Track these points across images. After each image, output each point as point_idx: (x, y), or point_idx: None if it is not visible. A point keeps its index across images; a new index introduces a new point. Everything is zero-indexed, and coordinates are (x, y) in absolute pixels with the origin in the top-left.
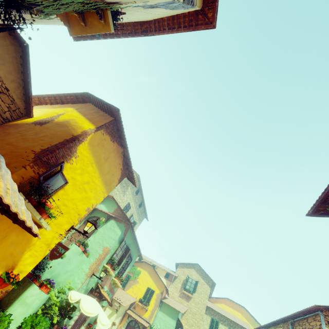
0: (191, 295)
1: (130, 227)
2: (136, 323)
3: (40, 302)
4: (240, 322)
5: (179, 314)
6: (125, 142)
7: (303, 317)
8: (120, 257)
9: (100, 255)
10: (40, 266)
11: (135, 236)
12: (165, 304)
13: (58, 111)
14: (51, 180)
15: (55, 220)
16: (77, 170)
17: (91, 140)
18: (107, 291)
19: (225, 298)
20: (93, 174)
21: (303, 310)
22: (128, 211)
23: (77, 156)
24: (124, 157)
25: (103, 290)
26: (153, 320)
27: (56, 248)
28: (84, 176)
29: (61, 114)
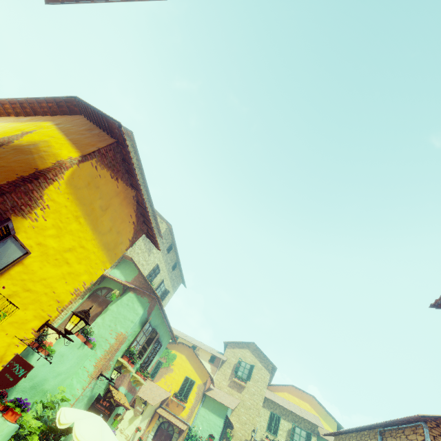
0: (244, 384)
1: (157, 303)
2: (170, 425)
3: (3, 437)
4: (307, 415)
5: (228, 410)
6: (136, 181)
7: (397, 427)
8: (143, 344)
9: (111, 345)
10: None
11: (165, 315)
12: (209, 398)
13: (25, 127)
14: None
15: (9, 317)
16: (47, 230)
17: (73, 178)
18: (124, 393)
19: (289, 385)
20: (81, 234)
21: (399, 419)
22: (156, 275)
23: (45, 206)
24: (138, 204)
25: (118, 392)
26: (194, 419)
27: (11, 366)
28: (62, 238)
29: (29, 132)
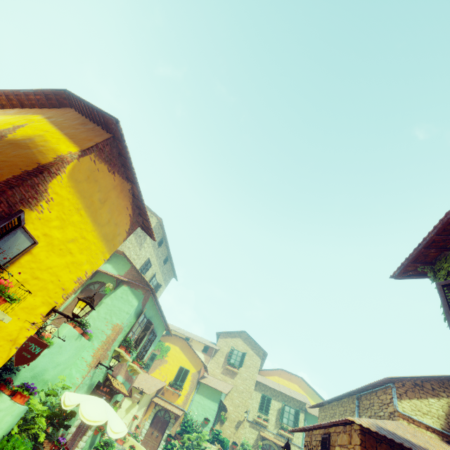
0: (237, 371)
1: (152, 295)
2: (166, 412)
3: (14, 417)
4: (296, 395)
5: (221, 395)
6: (132, 174)
7: (371, 390)
8: (139, 335)
9: (108, 336)
10: (10, 366)
11: (160, 306)
12: (203, 385)
13: (15, 121)
14: (4, 241)
15: (20, 302)
16: (52, 221)
17: (74, 172)
18: (122, 381)
19: (279, 370)
20: (82, 225)
21: (373, 383)
22: (148, 270)
23: (49, 199)
24: (134, 196)
25: (116, 381)
26: (189, 405)
27: (26, 345)
28: (66, 230)
29: (20, 126)
